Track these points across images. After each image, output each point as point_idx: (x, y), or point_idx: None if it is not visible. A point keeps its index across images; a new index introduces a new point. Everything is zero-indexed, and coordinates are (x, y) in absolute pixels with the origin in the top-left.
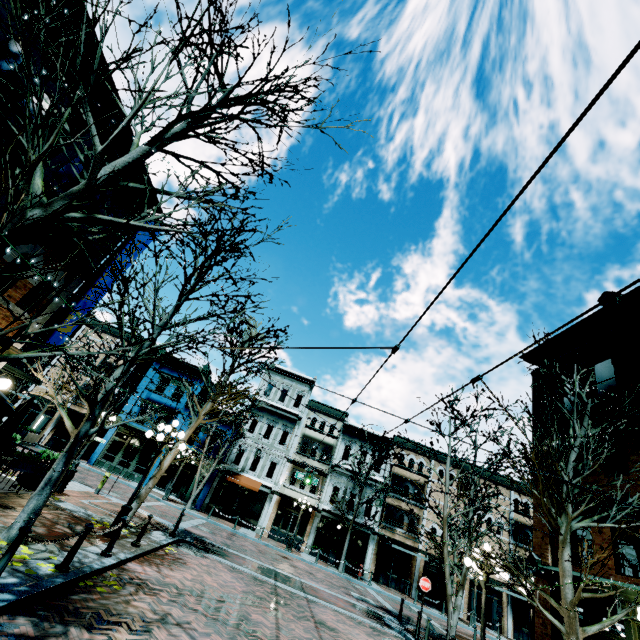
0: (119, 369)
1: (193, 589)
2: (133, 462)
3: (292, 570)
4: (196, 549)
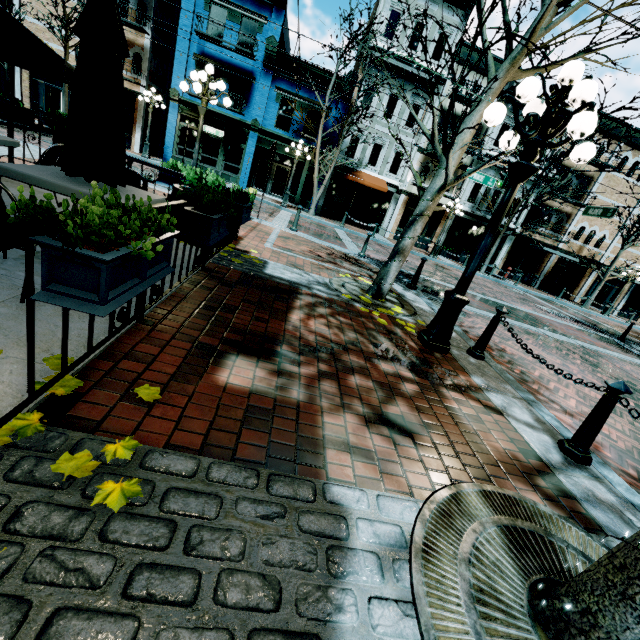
0: None
1: None
2: (219, 159)
3: (483, 290)
4: (436, 298)
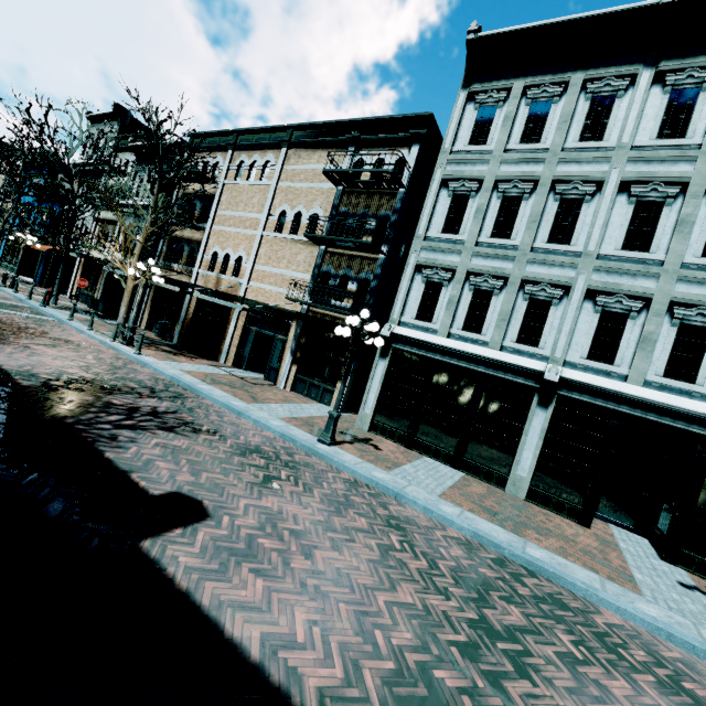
0: None
1: None
2: (15, 259)
3: None
4: None
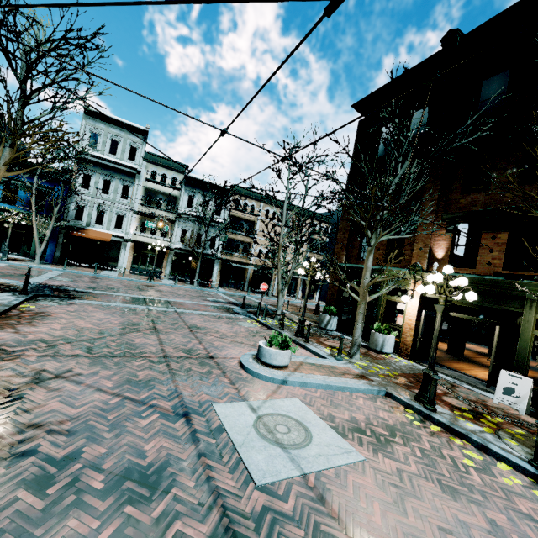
0: None
1: (66, 337)
2: None
3: (158, 294)
4: (59, 299)
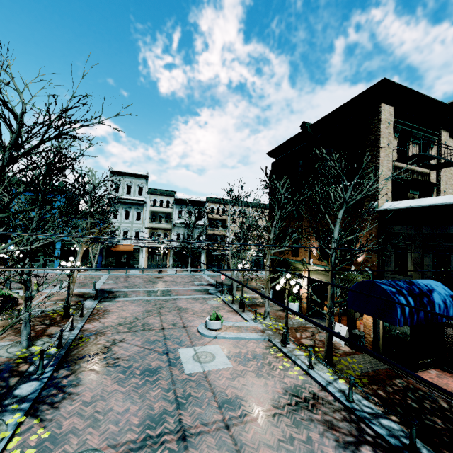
0: (26, 259)
1: (120, 323)
2: (41, 258)
3: (164, 285)
4: (111, 299)
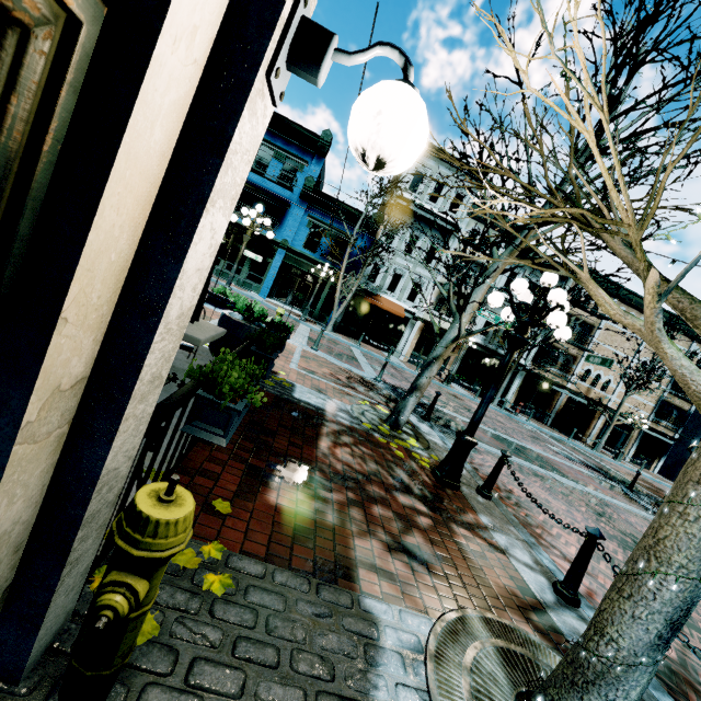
0: None
1: None
2: (244, 268)
3: (495, 425)
4: (449, 431)
